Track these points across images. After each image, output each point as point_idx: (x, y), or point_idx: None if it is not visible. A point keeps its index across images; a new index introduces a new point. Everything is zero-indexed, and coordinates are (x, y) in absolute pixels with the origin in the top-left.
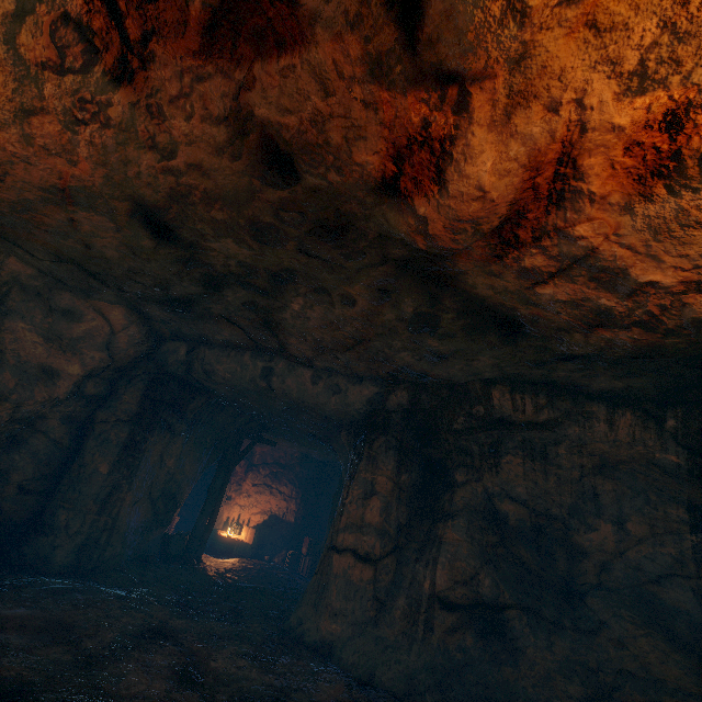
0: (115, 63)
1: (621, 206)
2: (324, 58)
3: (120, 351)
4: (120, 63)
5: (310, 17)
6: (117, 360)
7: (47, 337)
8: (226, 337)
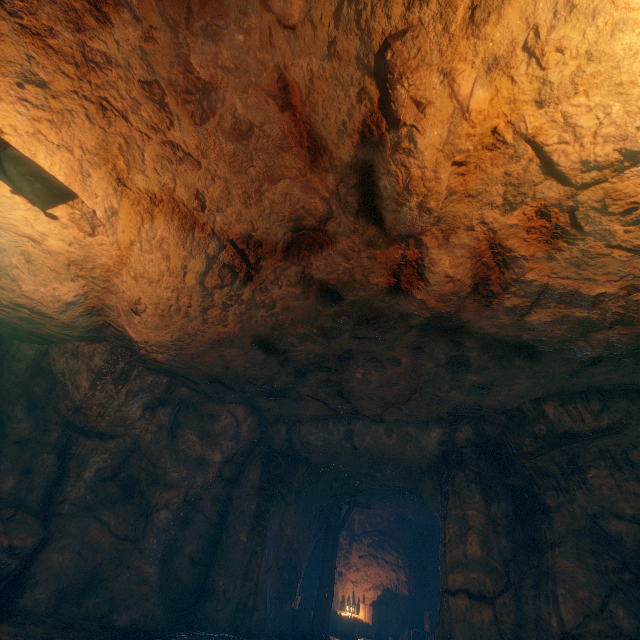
0: (244, 275)
1: (546, 258)
2: (343, 247)
3: (243, 438)
4: (246, 274)
5: (333, 233)
6: (242, 446)
7: (200, 436)
8: (313, 411)
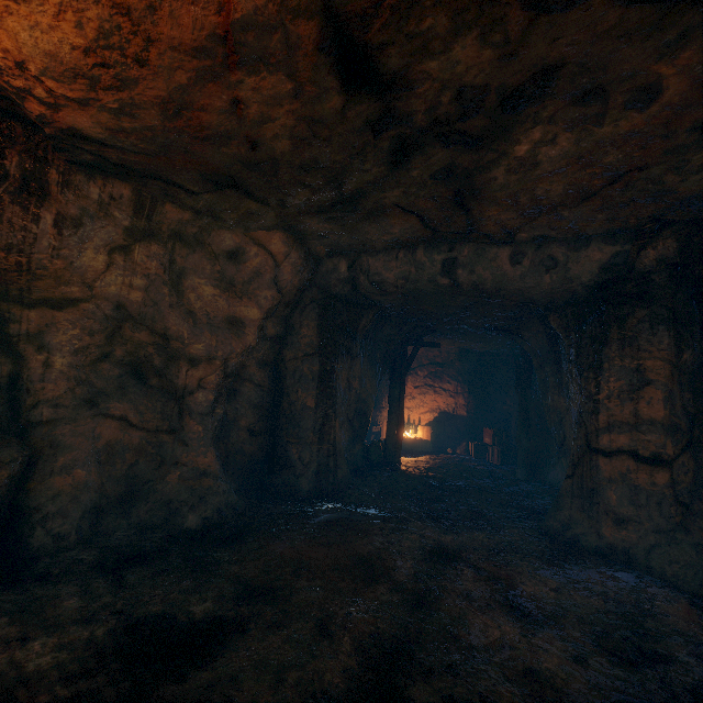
0: None
1: None
2: None
3: (286, 284)
4: None
5: None
6: (285, 294)
7: (221, 287)
8: (395, 235)
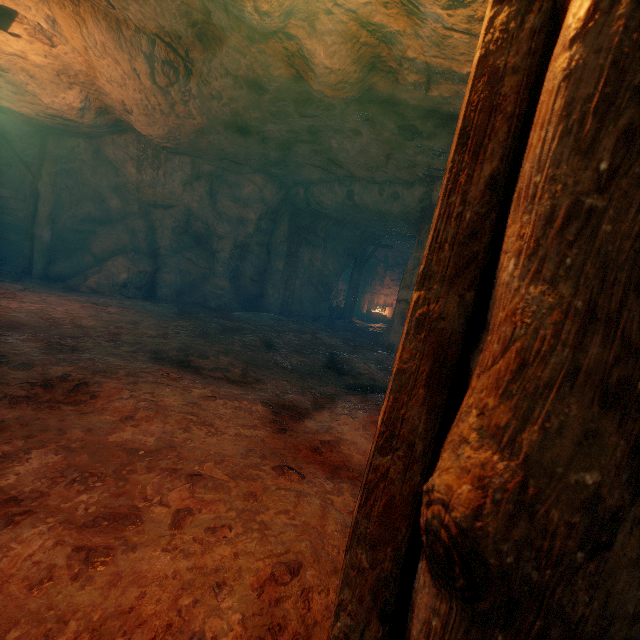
0: (184, 70)
1: (414, 35)
2: (234, 43)
3: (269, 201)
4: (185, 69)
5: (221, 29)
6: (270, 207)
7: (235, 202)
8: (318, 176)
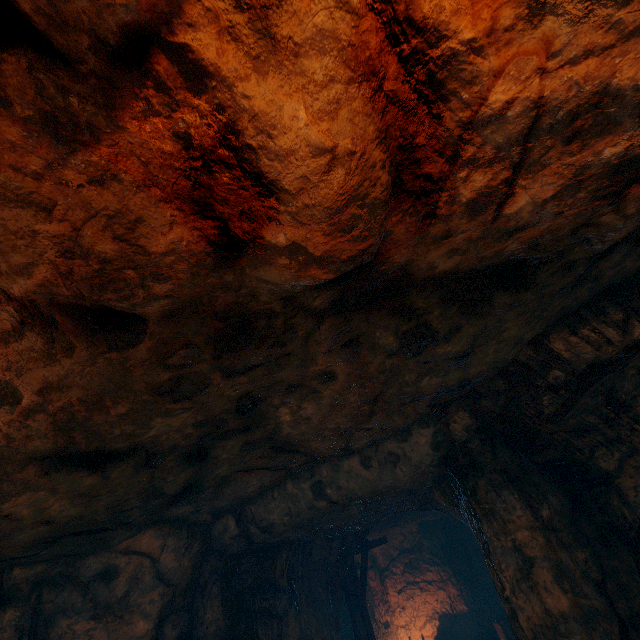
0: None
1: (525, 17)
2: (1, 175)
3: (174, 572)
4: None
5: None
6: (178, 582)
7: (97, 615)
8: (256, 484)
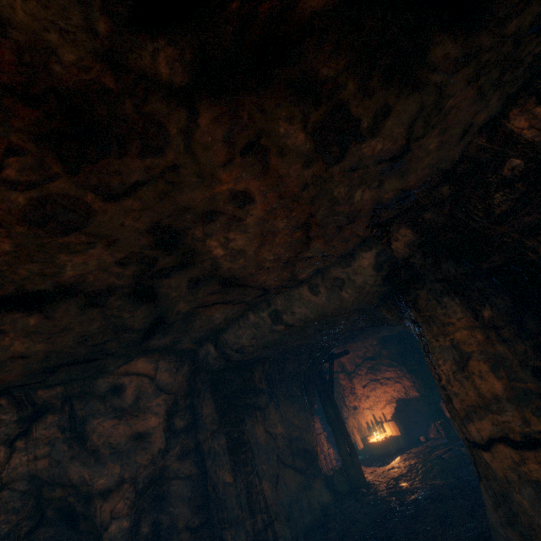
0: None
1: None
2: None
3: (171, 385)
4: None
5: None
6: (177, 391)
7: (118, 416)
8: (221, 317)
